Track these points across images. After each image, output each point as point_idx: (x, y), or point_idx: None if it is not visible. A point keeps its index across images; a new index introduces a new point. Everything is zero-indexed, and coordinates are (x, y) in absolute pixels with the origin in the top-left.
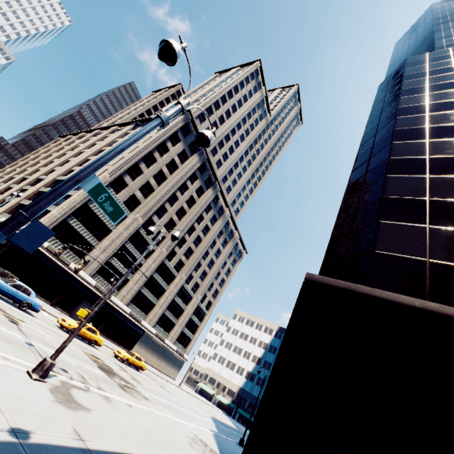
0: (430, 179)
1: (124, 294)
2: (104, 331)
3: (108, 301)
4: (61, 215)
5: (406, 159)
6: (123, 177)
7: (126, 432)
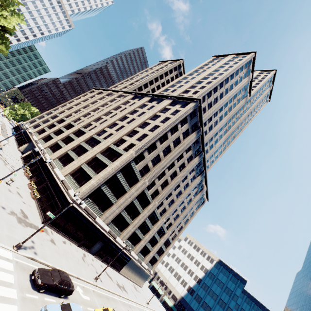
0: None
1: (124, 235)
2: (106, 260)
3: (114, 241)
4: (97, 184)
5: None
6: (143, 152)
7: None
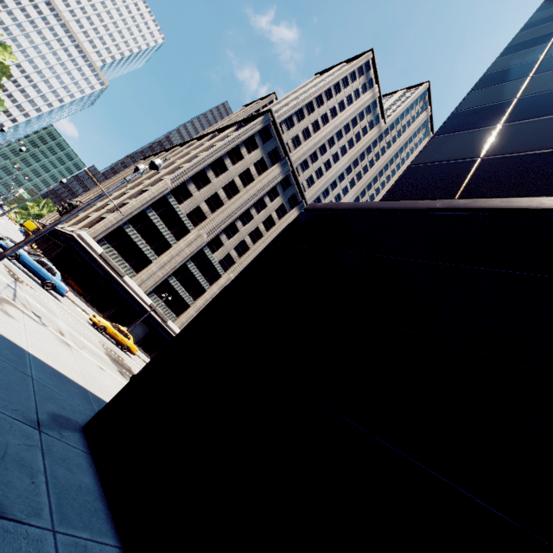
0: (534, 78)
1: (183, 321)
2: None
3: (164, 325)
4: (117, 221)
5: (506, 70)
6: (187, 186)
7: (50, 352)
